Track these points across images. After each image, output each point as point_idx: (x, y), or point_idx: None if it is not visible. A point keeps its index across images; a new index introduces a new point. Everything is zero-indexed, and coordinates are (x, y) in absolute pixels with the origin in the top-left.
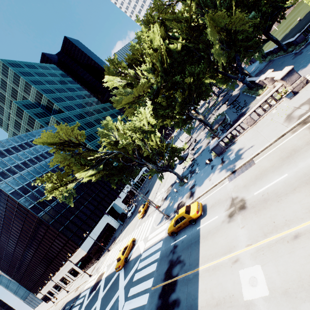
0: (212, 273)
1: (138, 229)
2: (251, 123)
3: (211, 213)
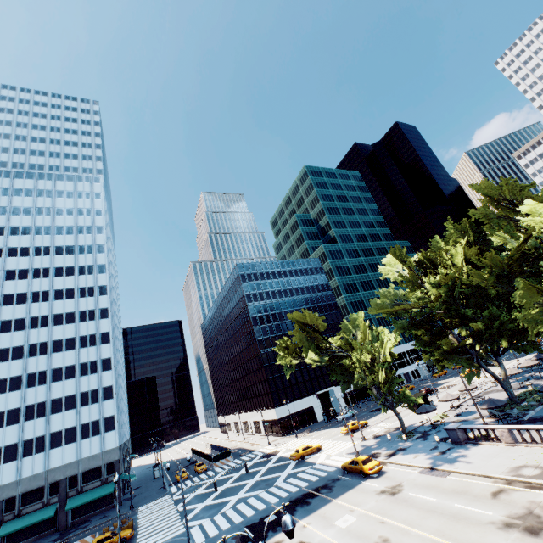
0: (336, 506)
1: (332, 442)
2: (507, 439)
3: (379, 480)
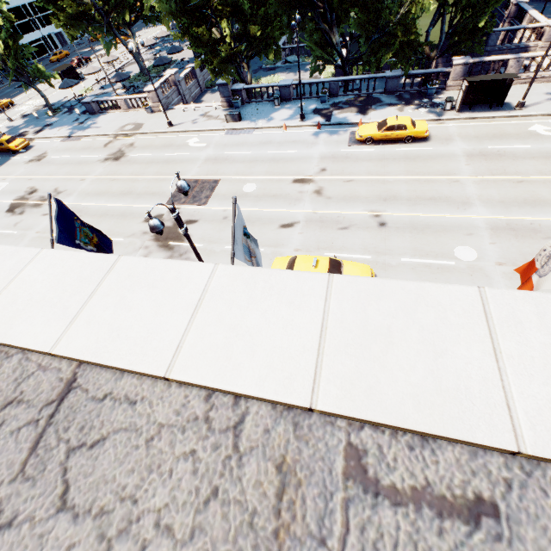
0: None
1: None
2: (124, 107)
3: (28, 154)
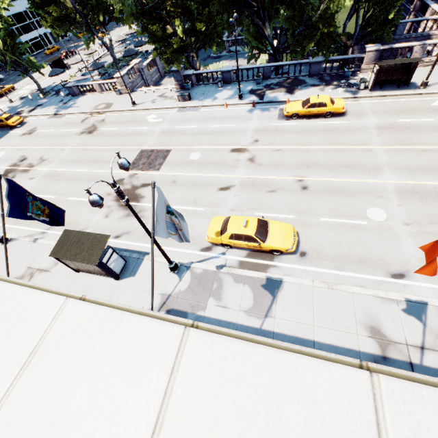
0: None
1: None
2: (99, 90)
3: (22, 129)
